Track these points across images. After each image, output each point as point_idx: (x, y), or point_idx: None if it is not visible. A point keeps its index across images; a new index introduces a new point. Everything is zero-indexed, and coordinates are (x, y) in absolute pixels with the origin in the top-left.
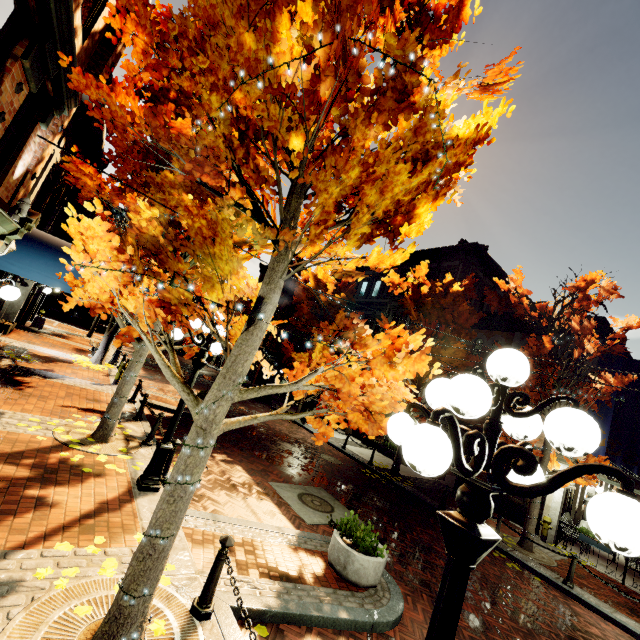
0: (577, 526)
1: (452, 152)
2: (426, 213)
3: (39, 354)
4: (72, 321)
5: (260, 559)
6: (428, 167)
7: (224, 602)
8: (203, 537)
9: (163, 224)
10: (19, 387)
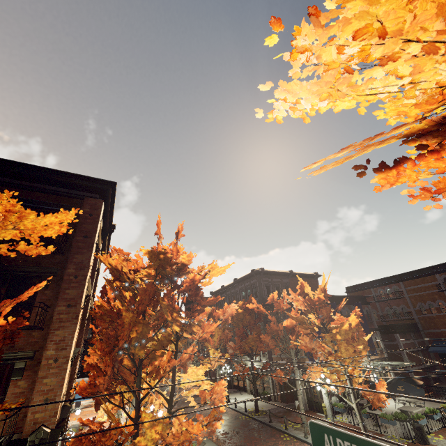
0: (340, 402)
1: None
2: None
3: None
4: None
5: None
6: None
7: None
8: None
9: None
10: None
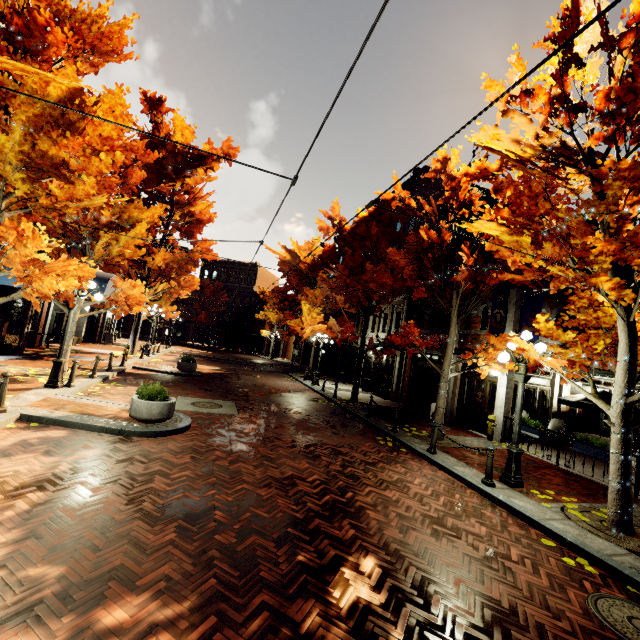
0: None
1: (21, 111)
2: (62, 152)
3: (86, 351)
4: (157, 341)
5: (83, 409)
6: (14, 125)
7: (19, 412)
8: (57, 401)
9: (59, 227)
10: (39, 360)
